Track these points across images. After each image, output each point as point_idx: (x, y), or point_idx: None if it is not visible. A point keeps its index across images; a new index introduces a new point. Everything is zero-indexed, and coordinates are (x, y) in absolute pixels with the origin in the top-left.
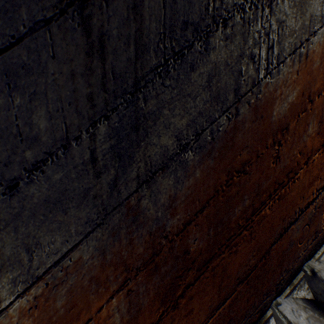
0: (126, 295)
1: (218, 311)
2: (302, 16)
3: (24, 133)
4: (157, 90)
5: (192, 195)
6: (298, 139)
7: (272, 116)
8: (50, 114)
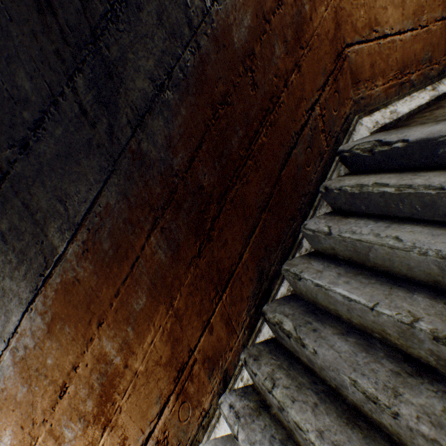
0: (161, 233)
1: (251, 240)
2: None
3: (15, 97)
4: (115, 37)
5: (186, 133)
6: (269, 63)
7: (234, 44)
8: (30, 75)
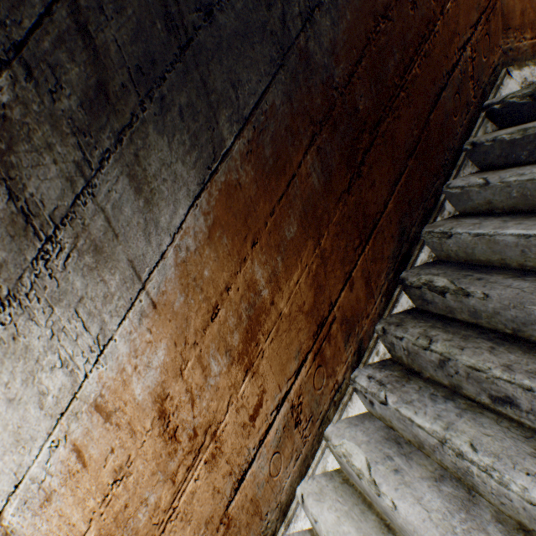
0: (317, 154)
1: (396, 189)
2: None
3: None
4: None
5: (348, 42)
6: None
7: None
8: None
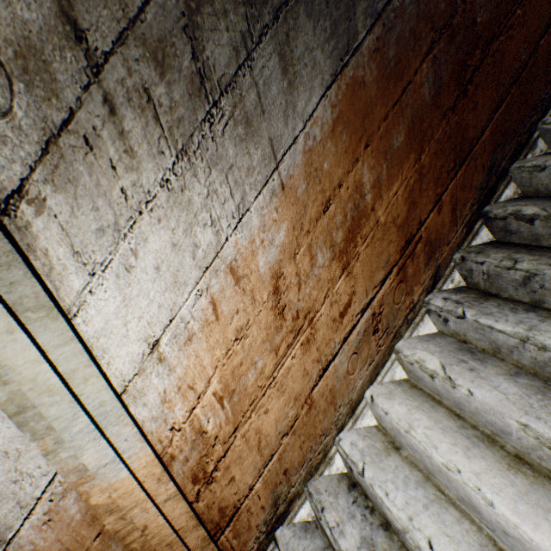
0: (432, 64)
1: (495, 116)
2: None
3: None
4: None
5: None
6: None
7: None
8: None
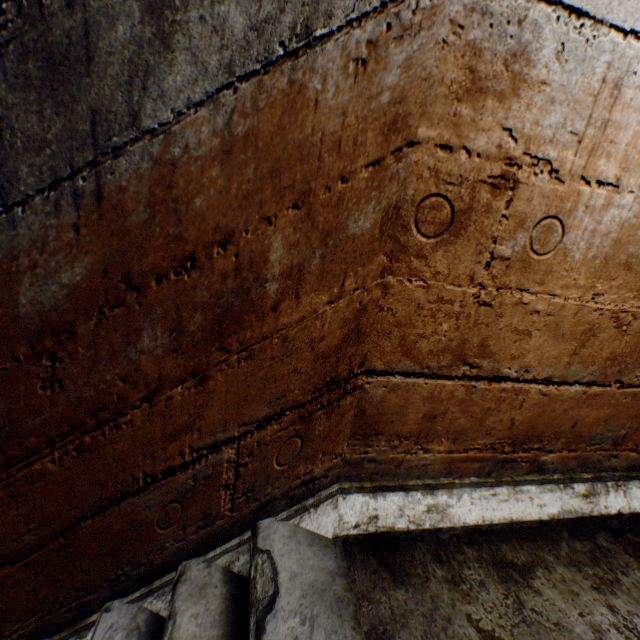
0: None
1: None
2: (67, 110)
3: None
4: None
5: None
6: (115, 355)
7: (19, 304)
8: None
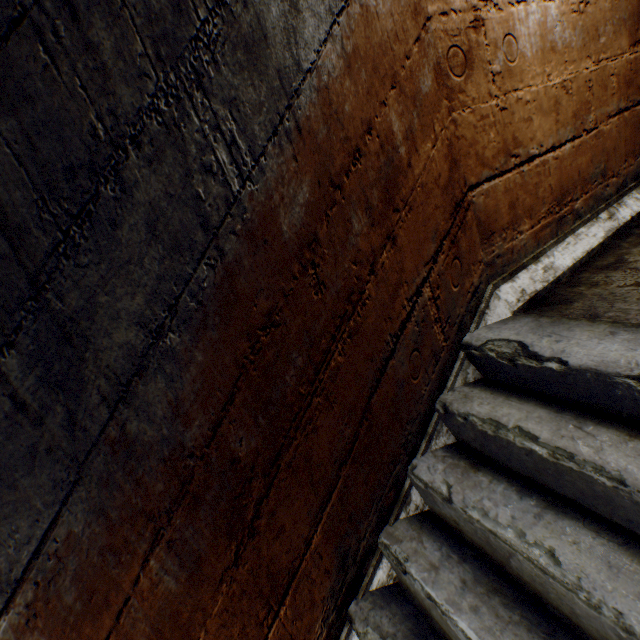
0: (168, 549)
1: (325, 512)
2: (264, 77)
3: None
4: (74, 277)
5: (205, 387)
6: (344, 246)
7: (283, 233)
8: None
